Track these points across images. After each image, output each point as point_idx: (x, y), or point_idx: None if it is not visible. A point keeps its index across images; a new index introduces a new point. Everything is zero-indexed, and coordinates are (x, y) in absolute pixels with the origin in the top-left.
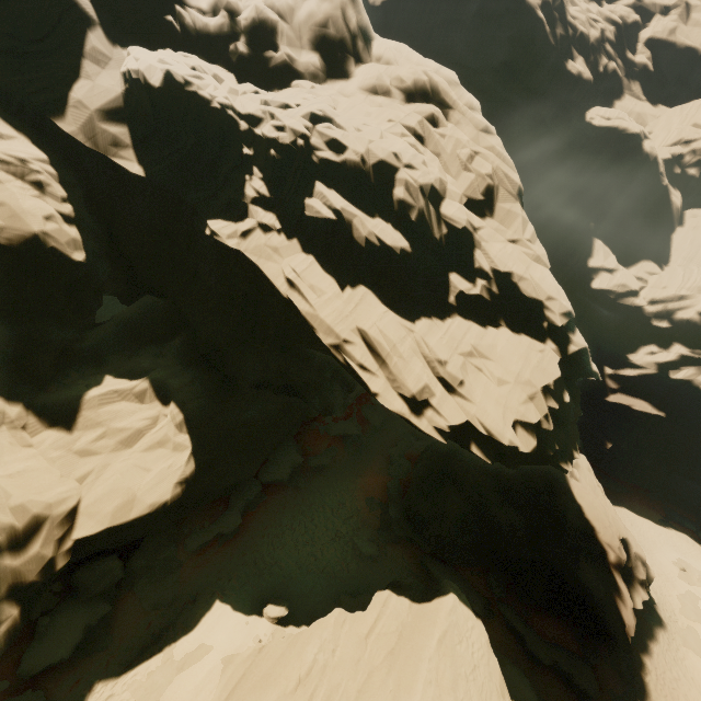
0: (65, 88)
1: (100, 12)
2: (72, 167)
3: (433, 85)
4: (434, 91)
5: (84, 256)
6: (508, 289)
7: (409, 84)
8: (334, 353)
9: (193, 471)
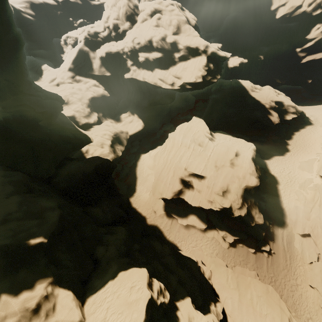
0: (92, 67)
1: (89, 48)
2: (99, 81)
3: (155, 8)
4: (156, 10)
5: (109, 95)
6: (188, 48)
7: (149, 13)
8: (154, 84)
9: (143, 124)
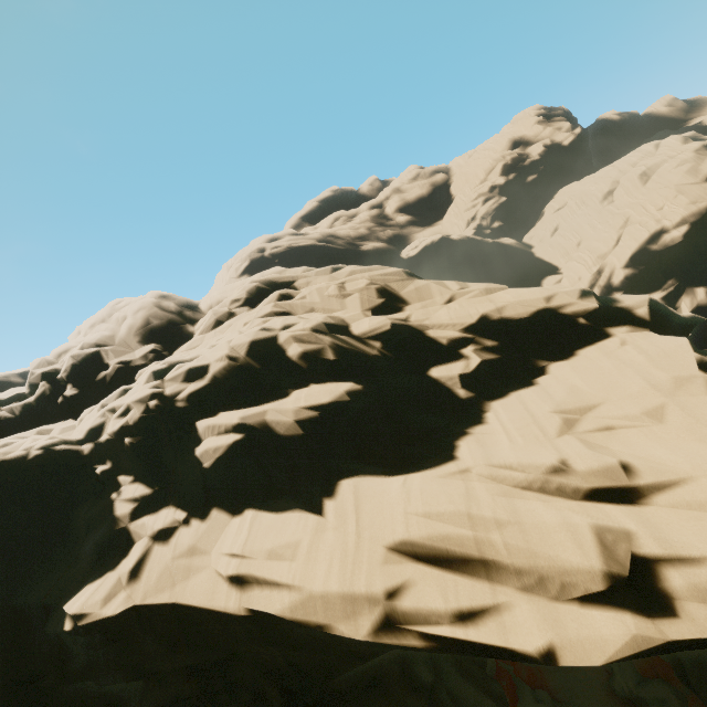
0: None
1: None
2: None
3: (265, 283)
4: (269, 285)
5: None
6: (501, 330)
7: (245, 297)
8: (393, 641)
9: None
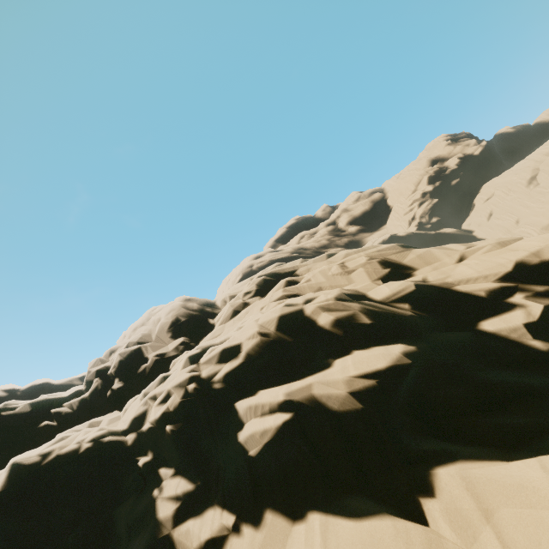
0: None
1: None
2: None
3: (271, 275)
4: (274, 276)
5: None
6: (548, 274)
7: (255, 289)
8: None
9: None
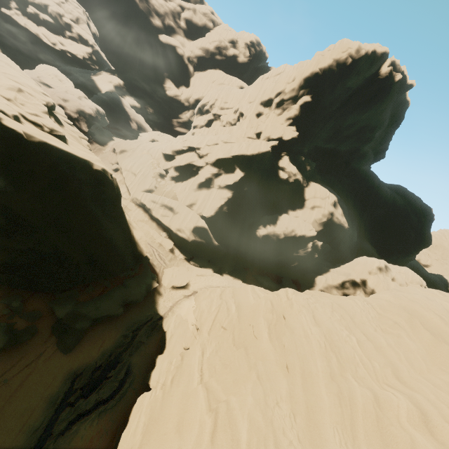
0: None
1: None
2: None
3: None
4: None
5: None
6: (80, 36)
7: None
8: (36, 35)
9: None
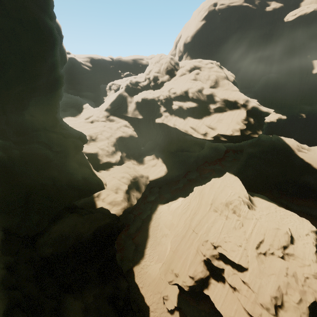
0: (127, 109)
1: (128, 94)
2: (131, 122)
3: (194, 65)
4: (195, 66)
5: (137, 136)
6: (226, 101)
7: (189, 69)
8: (185, 132)
9: (167, 170)
